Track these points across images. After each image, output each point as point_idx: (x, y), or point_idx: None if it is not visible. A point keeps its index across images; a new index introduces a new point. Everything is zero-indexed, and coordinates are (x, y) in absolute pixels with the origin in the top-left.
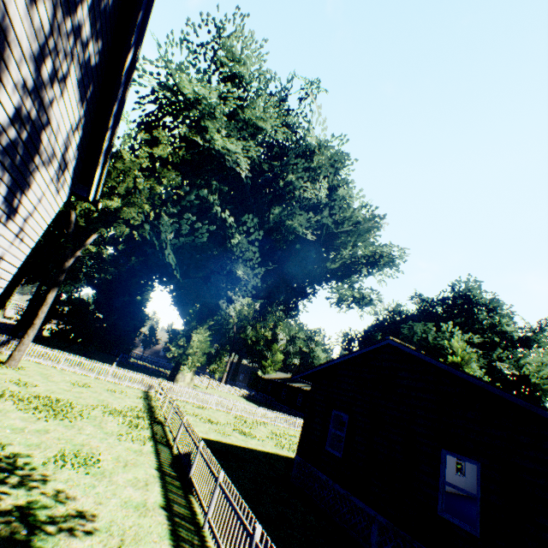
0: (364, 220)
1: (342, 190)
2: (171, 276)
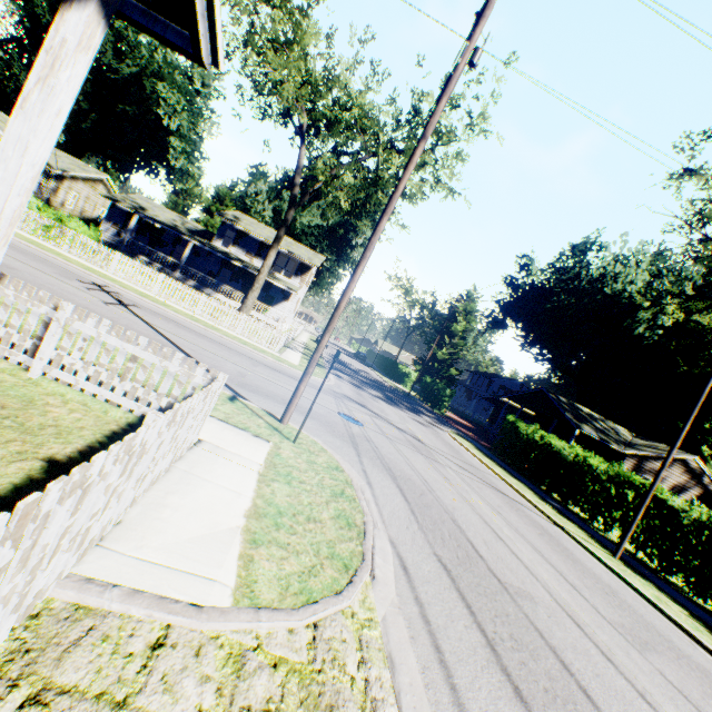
0: (153, 63)
1: (131, 32)
2: (7, 111)
